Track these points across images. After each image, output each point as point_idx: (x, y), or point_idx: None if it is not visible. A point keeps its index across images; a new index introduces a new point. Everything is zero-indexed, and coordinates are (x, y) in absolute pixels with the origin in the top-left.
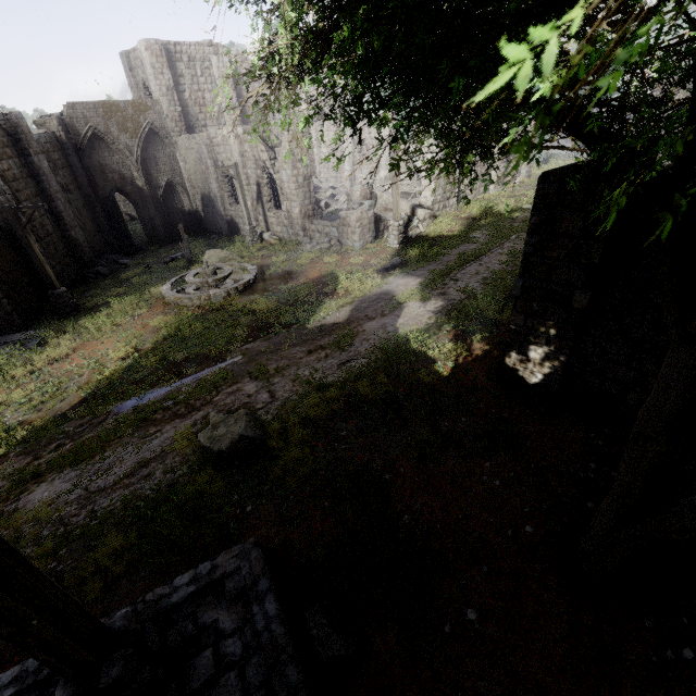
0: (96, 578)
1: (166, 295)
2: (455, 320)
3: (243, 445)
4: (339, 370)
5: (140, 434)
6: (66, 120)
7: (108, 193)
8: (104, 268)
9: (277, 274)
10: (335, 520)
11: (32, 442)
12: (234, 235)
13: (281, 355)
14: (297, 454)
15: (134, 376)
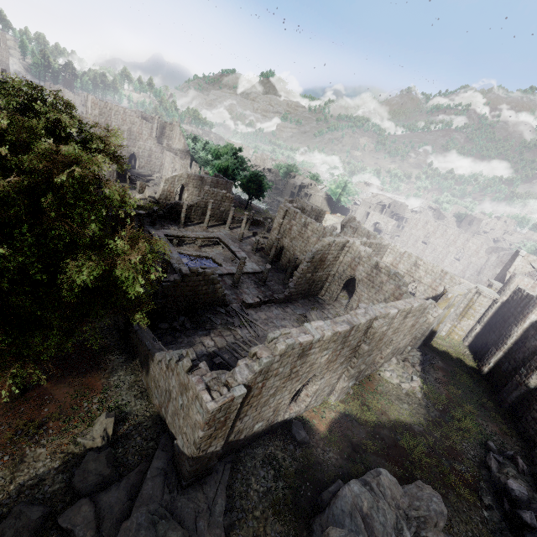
0: None
1: None
2: None
3: None
4: None
5: None
6: None
7: None
8: None
9: None
10: None
11: None
12: None
13: None
14: None
15: None
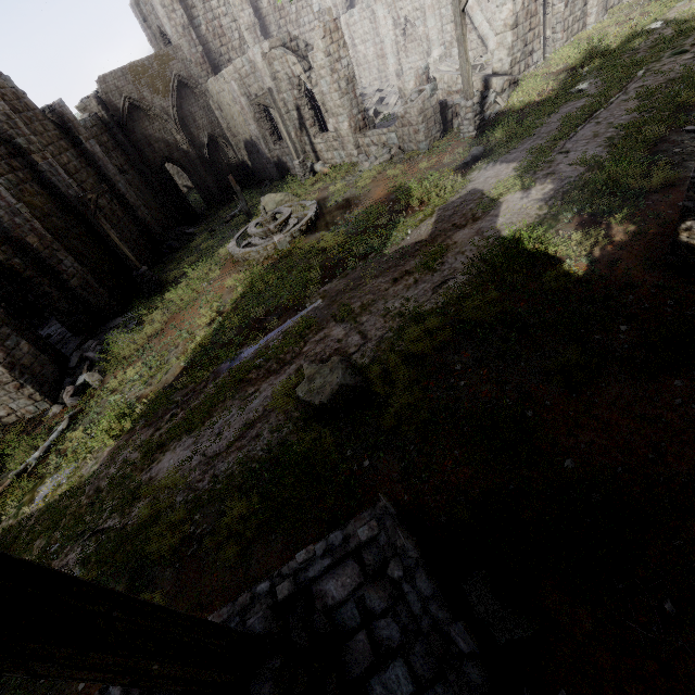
0: (230, 543)
1: (234, 252)
2: (577, 202)
3: (344, 395)
4: (435, 294)
5: (240, 396)
6: (103, 97)
7: (159, 165)
8: (175, 241)
9: (339, 204)
10: (472, 470)
11: (150, 414)
12: (284, 177)
13: (363, 290)
14: (408, 398)
15: (222, 339)
